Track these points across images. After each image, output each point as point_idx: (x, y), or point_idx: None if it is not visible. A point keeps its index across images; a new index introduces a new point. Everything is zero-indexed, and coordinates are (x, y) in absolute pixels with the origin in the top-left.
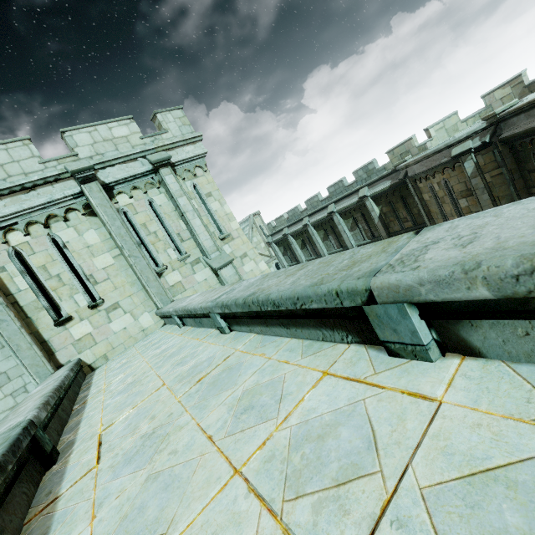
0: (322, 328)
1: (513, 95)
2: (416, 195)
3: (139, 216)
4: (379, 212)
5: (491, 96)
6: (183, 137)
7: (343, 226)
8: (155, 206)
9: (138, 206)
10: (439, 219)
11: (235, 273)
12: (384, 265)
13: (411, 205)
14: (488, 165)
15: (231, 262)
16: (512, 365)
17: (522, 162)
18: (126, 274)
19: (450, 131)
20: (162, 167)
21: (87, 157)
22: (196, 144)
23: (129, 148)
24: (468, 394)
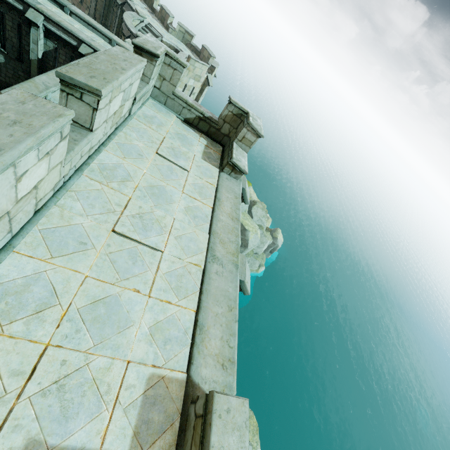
0: (55, 3)
1: None
2: None
3: None
4: None
5: None
6: None
7: None
8: None
9: None
10: None
11: None
12: (68, 5)
13: None
14: None
15: None
16: (74, 19)
17: (110, 6)
18: None
19: None
20: None
21: None
22: None
23: None
24: (70, 18)
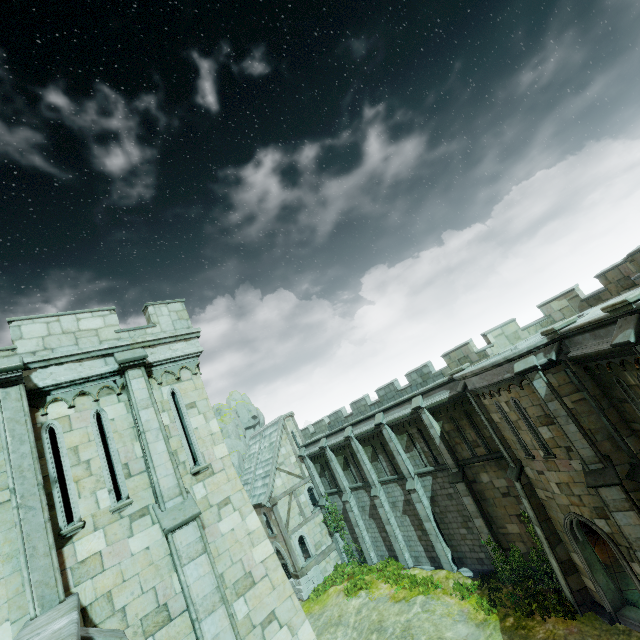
0: None
1: (572, 307)
2: (482, 413)
3: (72, 435)
4: (441, 430)
5: (548, 307)
6: (174, 333)
7: (396, 443)
8: (104, 419)
9: (77, 419)
10: (518, 450)
11: (198, 539)
12: None
13: (480, 424)
14: (564, 387)
15: (197, 518)
16: None
17: (606, 387)
18: (5, 537)
19: (511, 338)
20: (132, 368)
21: (28, 352)
22: (191, 341)
23: (96, 343)
24: None
